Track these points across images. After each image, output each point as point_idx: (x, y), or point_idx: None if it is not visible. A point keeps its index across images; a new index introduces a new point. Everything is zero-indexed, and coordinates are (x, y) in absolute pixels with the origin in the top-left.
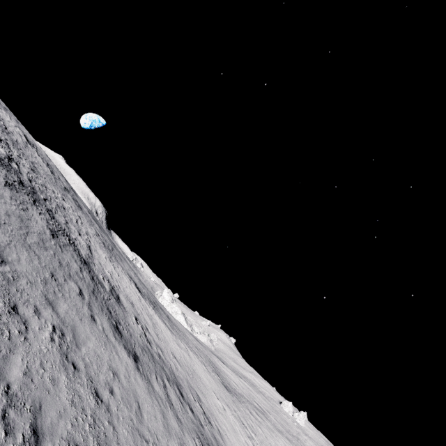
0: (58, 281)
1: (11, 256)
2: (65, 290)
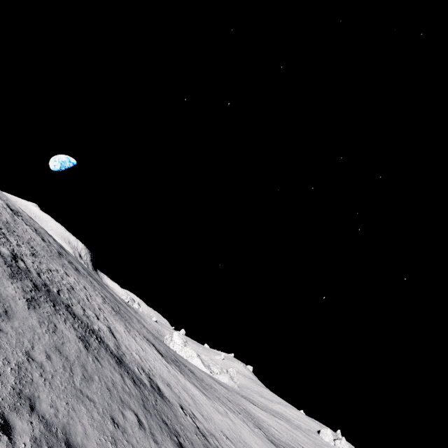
0: (120, 426)
1: (78, 433)
2: (130, 434)
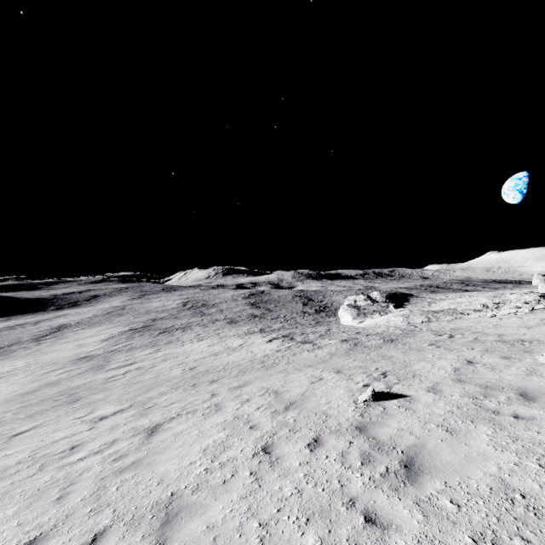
0: None
1: None
2: None
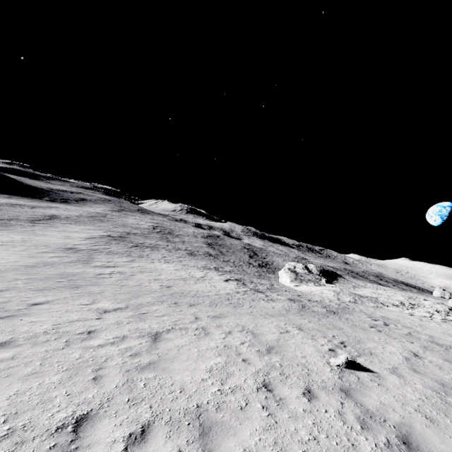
0: None
1: None
2: None
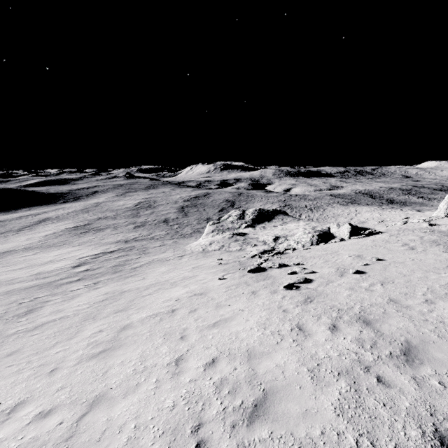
0: None
1: None
2: None
